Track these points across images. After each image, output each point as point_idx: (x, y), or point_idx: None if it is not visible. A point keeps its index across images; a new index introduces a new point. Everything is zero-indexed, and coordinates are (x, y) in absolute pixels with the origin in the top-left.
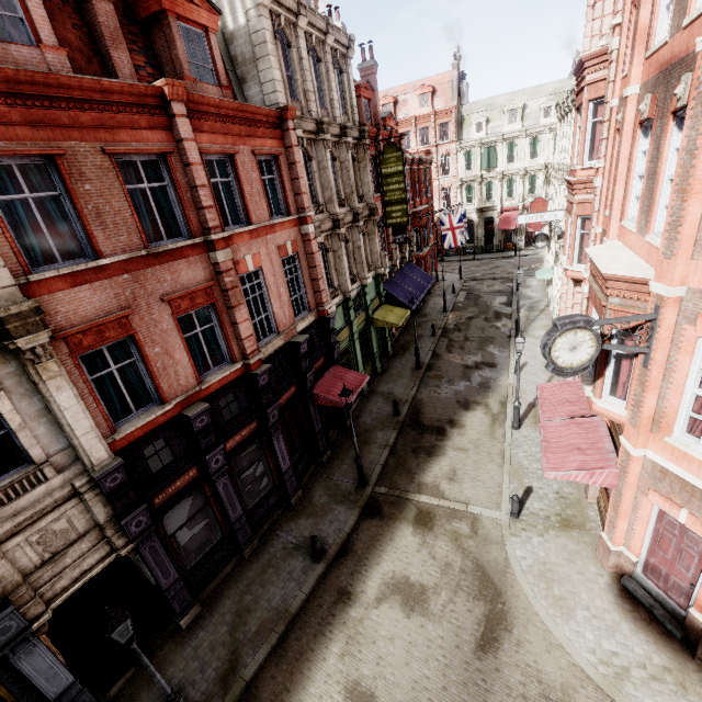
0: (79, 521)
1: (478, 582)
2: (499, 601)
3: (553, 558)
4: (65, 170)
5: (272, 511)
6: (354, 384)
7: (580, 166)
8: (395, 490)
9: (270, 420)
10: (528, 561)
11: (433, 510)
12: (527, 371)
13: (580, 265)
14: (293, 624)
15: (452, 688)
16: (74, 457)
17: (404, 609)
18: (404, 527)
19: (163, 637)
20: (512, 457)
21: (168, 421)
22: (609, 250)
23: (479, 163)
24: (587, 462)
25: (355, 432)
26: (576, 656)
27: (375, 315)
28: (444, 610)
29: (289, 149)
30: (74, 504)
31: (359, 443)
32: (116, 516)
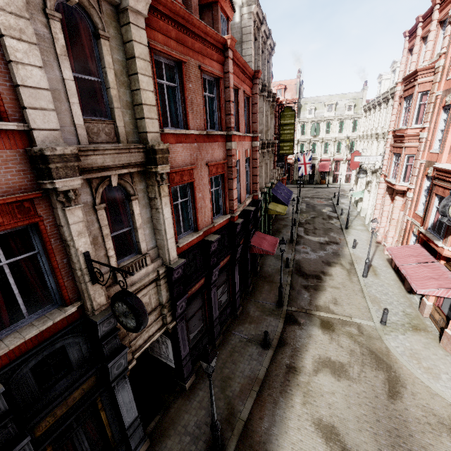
0: (153, 299)
1: (375, 360)
2: (392, 371)
3: (415, 347)
4: (184, 72)
5: (227, 318)
6: (272, 242)
7: (411, 126)
8: (302, 309)
9: (237, 255)
10: (400, 348)
11: (331, 320)
12: (359, 247)
13: (405, 183)
14: (263, 386)
15: (382, 420)
16: (157, 255)
17: (334, 376)
18: (315, 329)
19: (174, 395)
20: (369, 292)
21: (198, 243)
22: (450, 166)
23: (309, 132)
24: (442, 284)
25: (264, 276)
26: (450, 400)
27: (269, 207)
28: (360, 376)
29: (254, 95)
30: (153, 286)
31: (268, 282)
32: (171, 299)
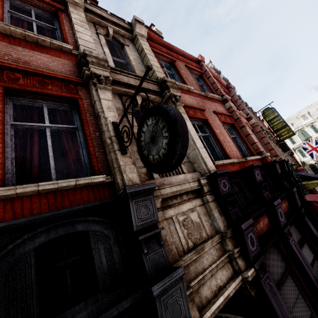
0: (204, 222)
1: None
2: None
3: None
4: (176, 65)
5: None
6: None
7: None
8: None
9: (297, 201)
10: None
11: None
12: None
13: None
14: None
15: None
16: (193, 170)
17: None
18: None
19: None
20: None
21: (236, 170)
22: None
23: (299, 139)
24: None
25: None
26: None
27: (303, 183)
28: None
29: (233, 96)
30: (199, 203)
31: None
32: (231, 227)
